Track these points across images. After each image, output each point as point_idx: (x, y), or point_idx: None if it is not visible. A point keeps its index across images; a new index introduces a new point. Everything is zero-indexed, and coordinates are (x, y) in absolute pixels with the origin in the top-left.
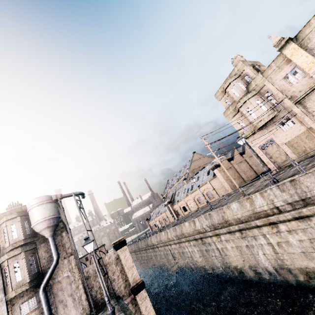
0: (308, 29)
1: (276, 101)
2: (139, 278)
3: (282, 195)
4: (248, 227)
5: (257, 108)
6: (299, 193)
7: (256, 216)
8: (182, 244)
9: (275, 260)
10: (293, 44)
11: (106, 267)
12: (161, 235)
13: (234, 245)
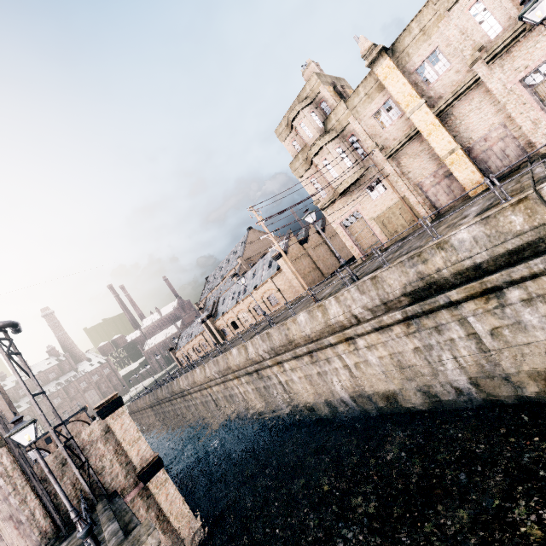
0: (408, 37)
1: (364, 152)
2: (151, 454)
3: (362, 299)
4: (320, 347)
5: (338, 160)
6: (381, 294)
7: (330, 331)
8: (229, 383)
9: (352, 386)
10: (388, 58)
11: (84, 450)
12: (195, 374)
13: (302, 375)
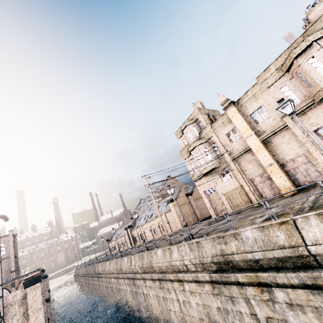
0: (246, 98)
1: (220, 153)
2: None
3: (190, 254)
4: (165, 279)
5: (204, 155)
6: (200, 256)
7: (172, 269)
8: (119, 280)
9: (181, 318)
10: (234, 107)
11: (6, 307)
12: (106, 265)
13: (154, 294)
